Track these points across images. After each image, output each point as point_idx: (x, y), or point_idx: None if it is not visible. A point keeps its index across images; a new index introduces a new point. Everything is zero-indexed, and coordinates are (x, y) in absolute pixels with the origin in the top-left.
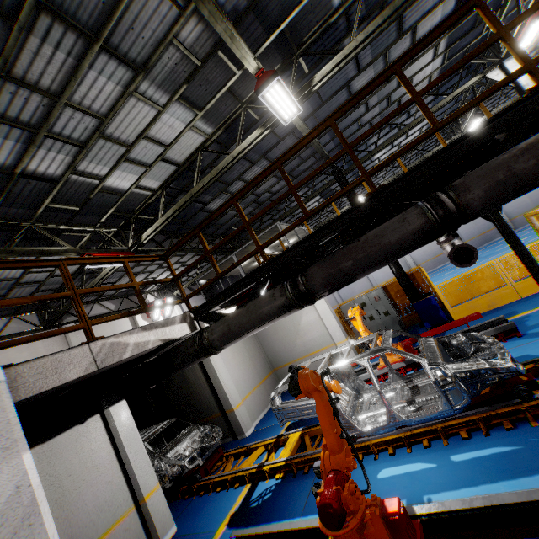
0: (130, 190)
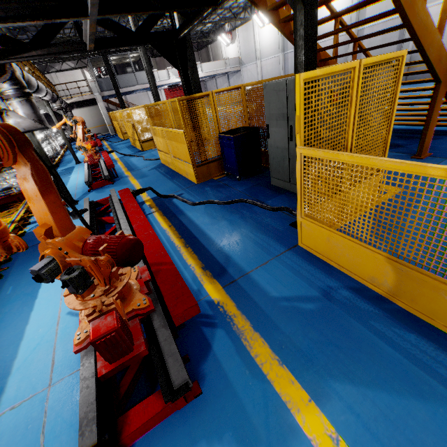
0: None
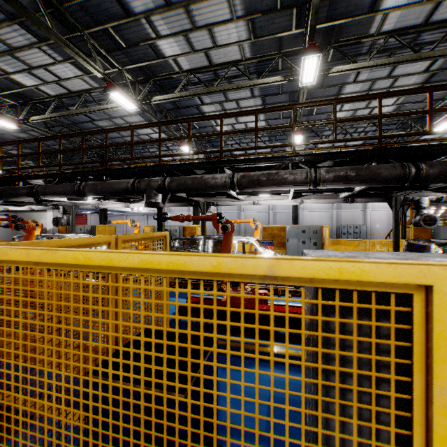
0: None
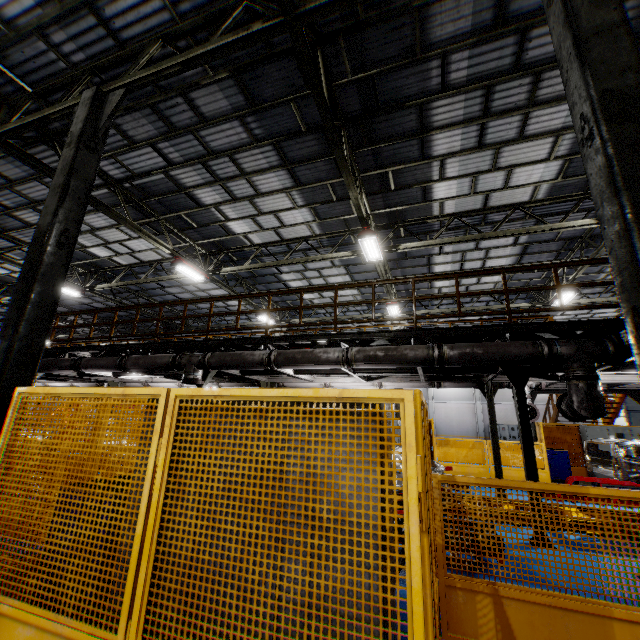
0: (5, 275)
